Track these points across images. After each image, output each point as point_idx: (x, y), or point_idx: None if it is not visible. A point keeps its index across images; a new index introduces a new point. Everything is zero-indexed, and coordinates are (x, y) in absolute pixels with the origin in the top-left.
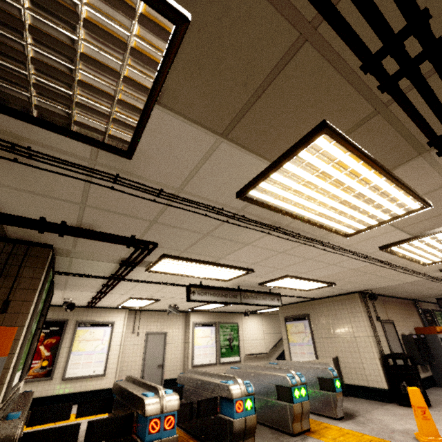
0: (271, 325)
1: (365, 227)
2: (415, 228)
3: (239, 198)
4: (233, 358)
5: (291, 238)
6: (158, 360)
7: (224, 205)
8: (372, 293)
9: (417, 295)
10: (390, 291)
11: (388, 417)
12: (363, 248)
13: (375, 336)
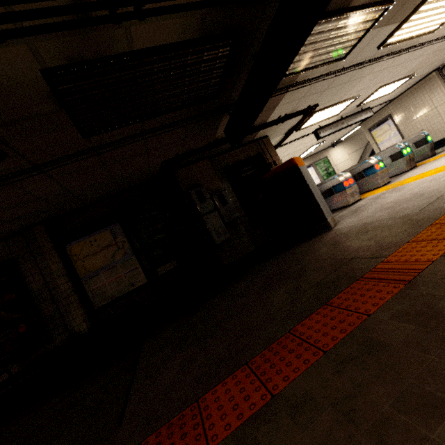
0: (352, 146)
1: None
2: None
3: (379, 49)
4: None
5: (394, 55)
6: None
7: (367, 58)
8: None
9: None
10: None
11: None
12: (443, 32)
13: None
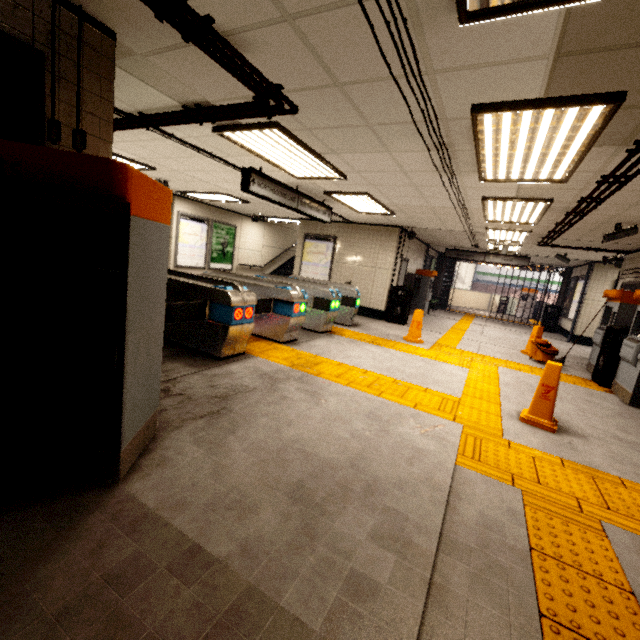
0: (273, 238)
1: (505, 179)
2: (528, 192)
3: (473, 114)
4: (224, 265)
5: (436, 163)
6: None
7: (441, 109)
8: (413, 232)
9: (435, 242)
10: (424, 233)
11: (382, 328)
12: (470, 194)
13: (393, 271)
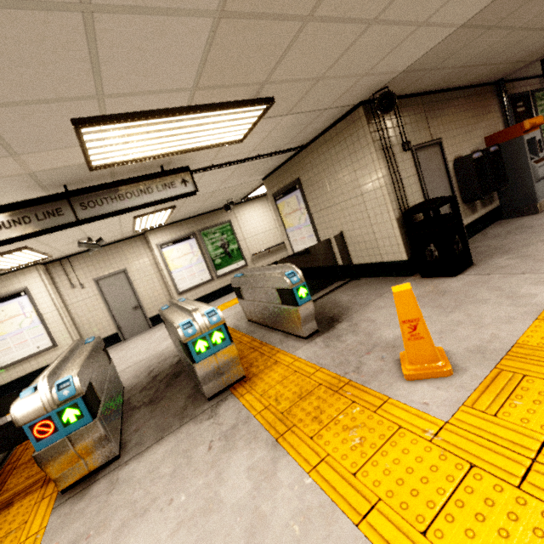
0: None
1: None
2: None
3: None
4: (234, 265)
5: None
6: (130, 302)
7: None
8: (386, 94)
9: (503, 68)
10: (436, 74)
11: (388, 311)
12: None
13: (394, 182)
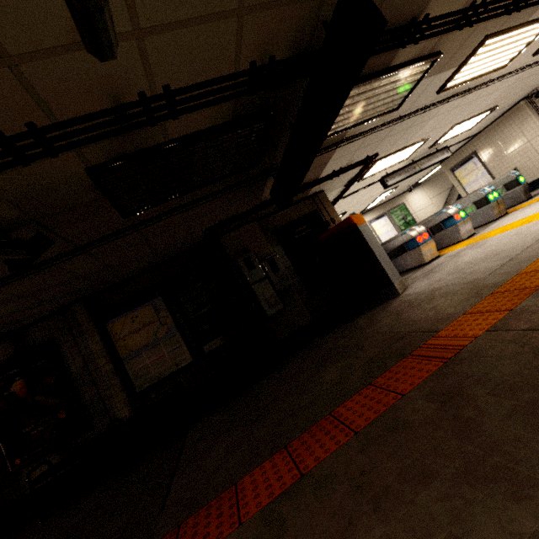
0: (434, 189)
1: (517, 54)
2: None
3: (439, 94)
4: None
5: (462, 95)
6: None
7: (426, 103)
8: (538, 92)
9: None
10: None
11: None
12: (518, 65)
13: None
